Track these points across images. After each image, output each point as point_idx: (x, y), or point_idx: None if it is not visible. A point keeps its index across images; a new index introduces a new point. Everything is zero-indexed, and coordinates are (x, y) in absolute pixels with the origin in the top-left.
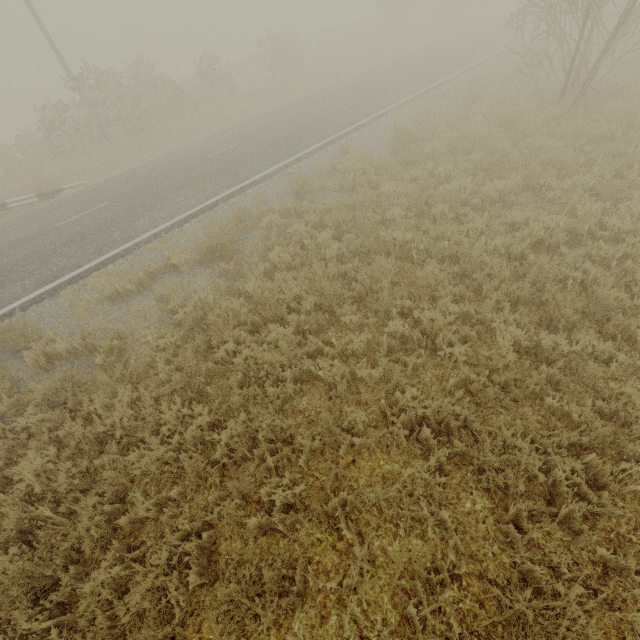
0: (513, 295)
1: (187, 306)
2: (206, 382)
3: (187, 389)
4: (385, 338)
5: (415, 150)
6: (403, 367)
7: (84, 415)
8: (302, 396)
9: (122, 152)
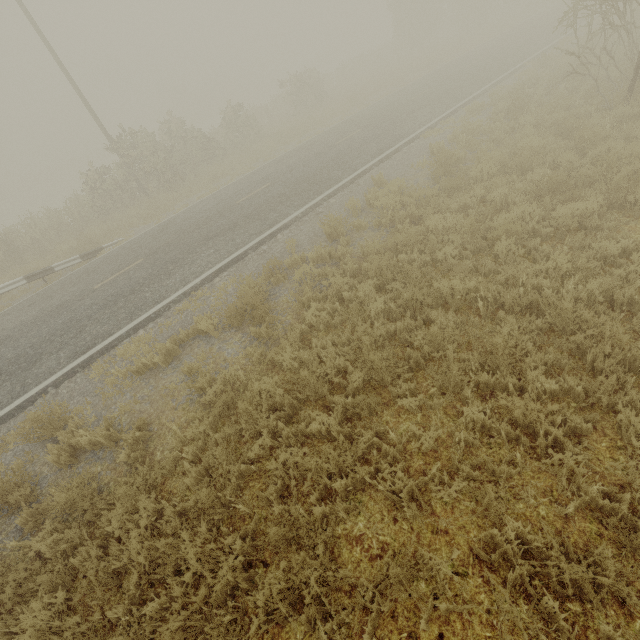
0: (633, 362)
1: (217, 380)
2: (239, 487)
3: (215, 505)
4: (462, 434)
5: (458, 173)
6: (498, 490)
7: (102, 533)
8: (357, 514)
9: (157, 205)
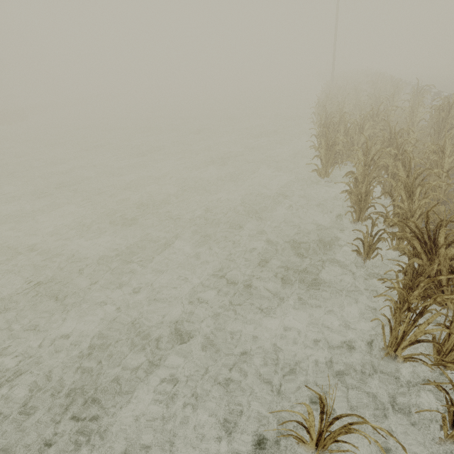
0: None
1: None
2: None
3: None
4: None
5: None
6: None
7: None
8: None
9: None
